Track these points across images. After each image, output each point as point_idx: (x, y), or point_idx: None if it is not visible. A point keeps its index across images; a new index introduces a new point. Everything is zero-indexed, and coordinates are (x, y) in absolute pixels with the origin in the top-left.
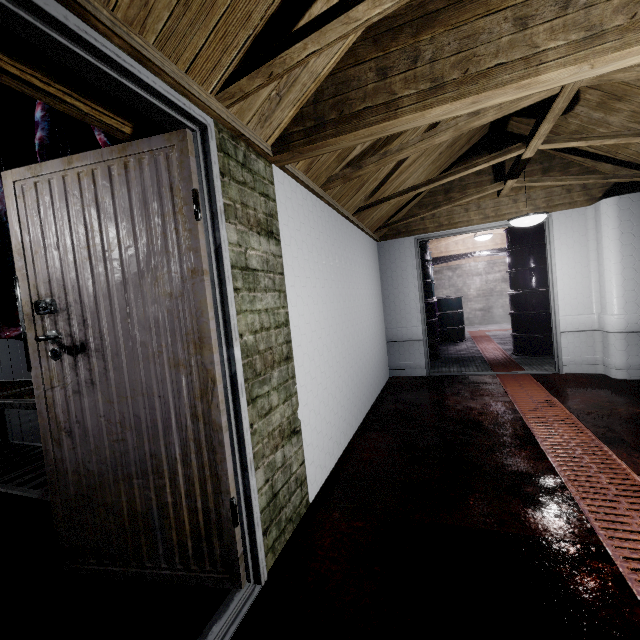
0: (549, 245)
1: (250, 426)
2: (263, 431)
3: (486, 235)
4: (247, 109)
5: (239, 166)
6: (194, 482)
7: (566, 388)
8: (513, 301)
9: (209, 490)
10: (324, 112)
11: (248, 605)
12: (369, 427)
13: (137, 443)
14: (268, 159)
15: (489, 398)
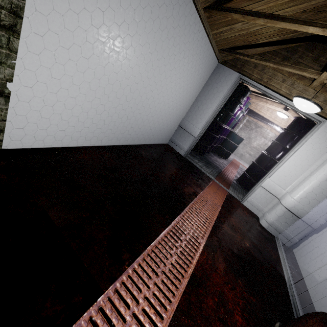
0: (304, 138)
1: None
2: None
3: (284, 114)
4: None
5: None
6: None
7: (232, 209)
8: (260, 157)
9: None
10: None
11: None
12: (113, 149)
13: None
14: None
15: (192, 185)
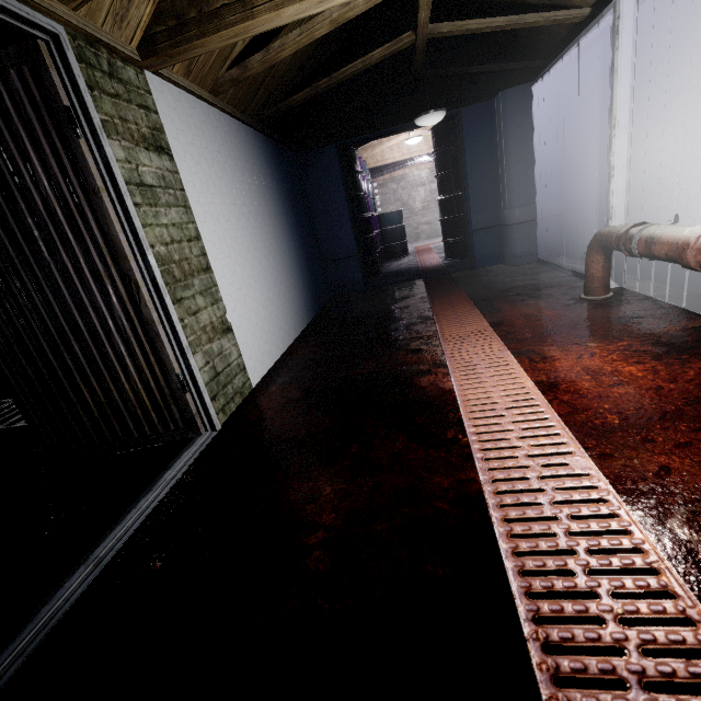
0: (461, 144)
1: (180, 321)
2: (194, 327)
3: (416, 138)
4: (97, 10)
5: (106, 77)
6: (144, 369)
7: (473, 279)
8: (441, 207)
9: (158, 372)
10: (183, 9)
11: (208, 441)
12: (307, 334)
13: (85, 349)
14: (138, 65)
15: (411, 296)
